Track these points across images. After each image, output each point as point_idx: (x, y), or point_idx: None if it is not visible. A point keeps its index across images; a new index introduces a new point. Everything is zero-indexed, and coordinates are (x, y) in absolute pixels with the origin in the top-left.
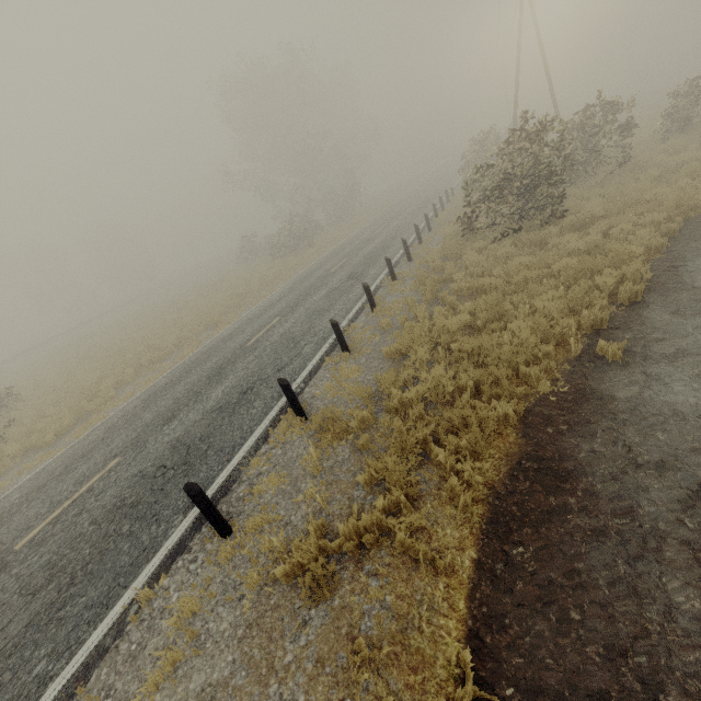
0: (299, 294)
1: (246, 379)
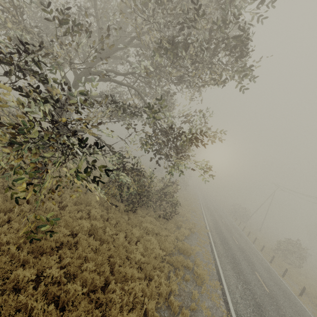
0: (225, 227)
1: (261, 265)
